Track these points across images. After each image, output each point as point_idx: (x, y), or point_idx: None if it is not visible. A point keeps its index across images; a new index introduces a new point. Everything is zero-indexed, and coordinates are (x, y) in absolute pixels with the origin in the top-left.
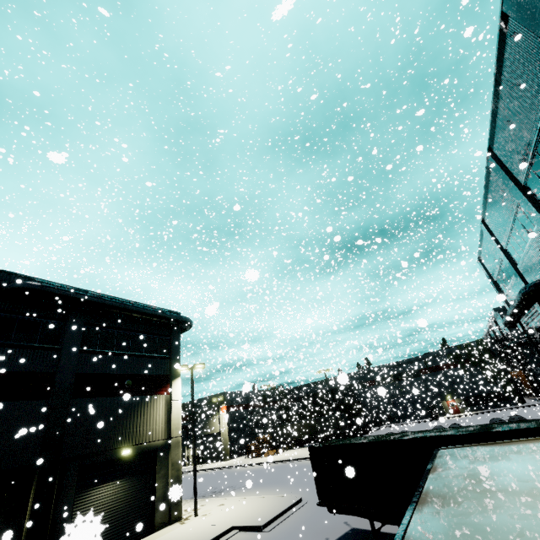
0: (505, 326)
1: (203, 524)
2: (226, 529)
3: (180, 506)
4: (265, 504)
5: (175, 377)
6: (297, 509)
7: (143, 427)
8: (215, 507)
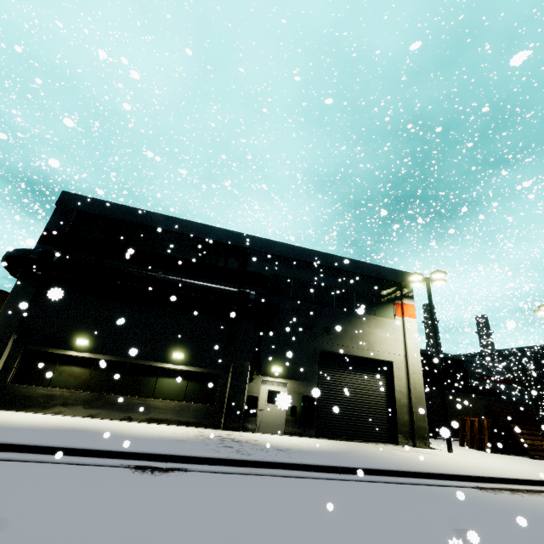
0: None
1: None
2: None
3: None
4: None
5: None
6: None
7: None
8: None
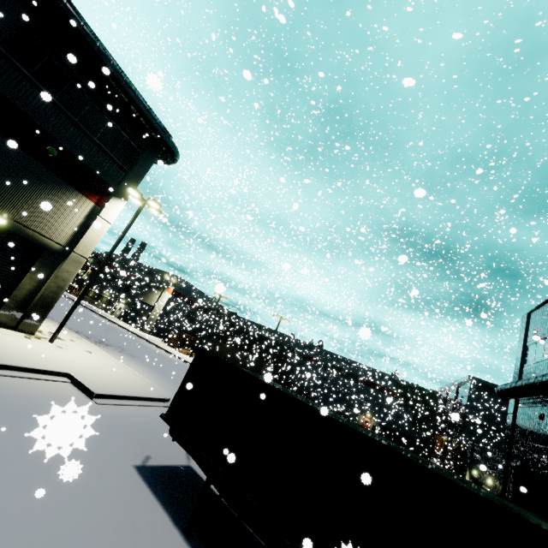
0: (498, 392)
1: (44, 352)
2: (56, 370)
3: (39, 322)
4: (128, 379)
5: (119, 196)
6: (154, 405)
7: (41, 213)
8: (80, 349)
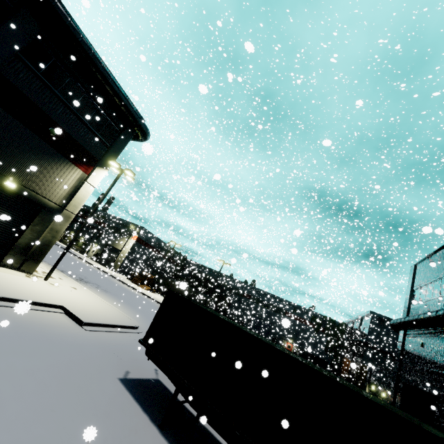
0: (391, 325)
1: (42, 288)
2: (53, 304)
3: (36, 264)
4: (106, 310)
5: (102, 166)
6: (127, 331)
7: (42, 179)
8: (67, 286)
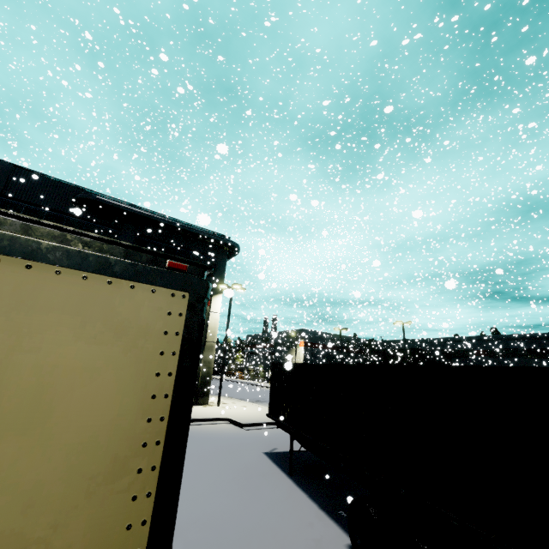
0: None
1: (213, 411)
2: (219, 417)
3: (207, 395)
4: None
5: (216, 293)
6: None
7: None
8: (238, 406)
